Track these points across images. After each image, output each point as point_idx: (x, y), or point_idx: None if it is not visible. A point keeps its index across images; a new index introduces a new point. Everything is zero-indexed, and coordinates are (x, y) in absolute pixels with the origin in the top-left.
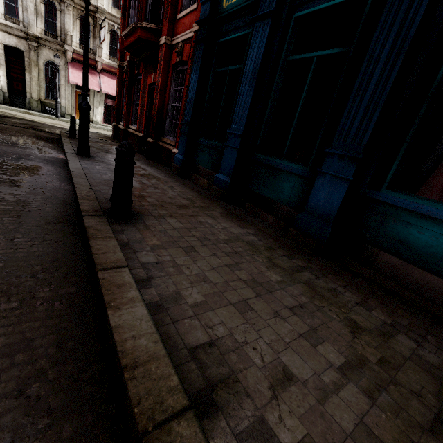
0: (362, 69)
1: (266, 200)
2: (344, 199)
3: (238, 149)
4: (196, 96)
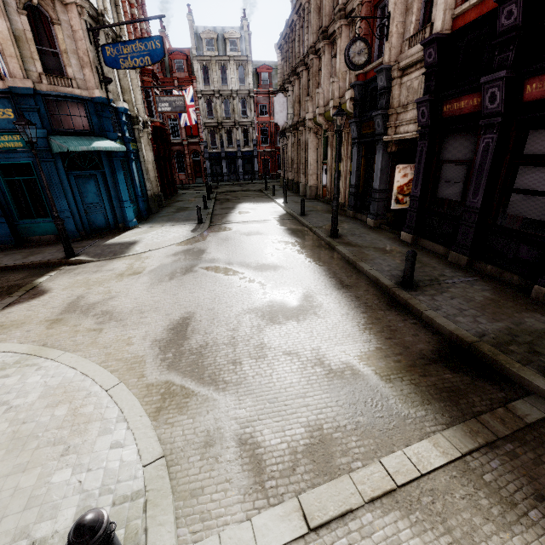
0: None
1: None
2: (10, 228)
3: None
4: None
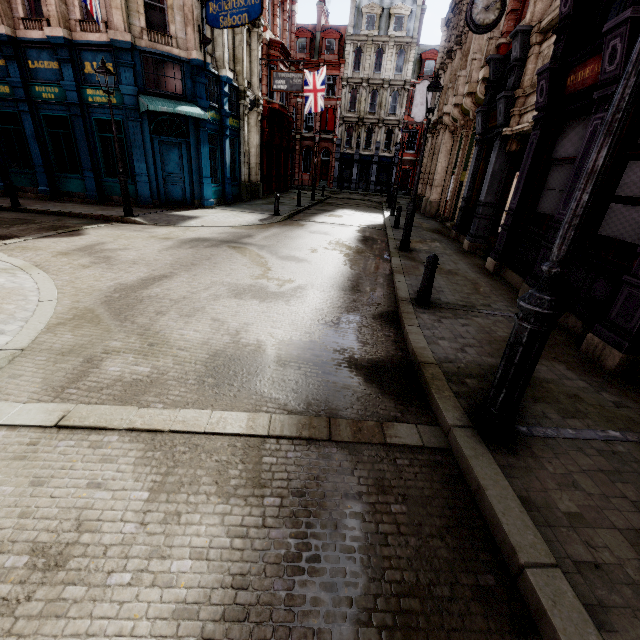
0: (78, 143)
1: (73, 193)
2: (96, 184)
3: (45, 173)
4: None
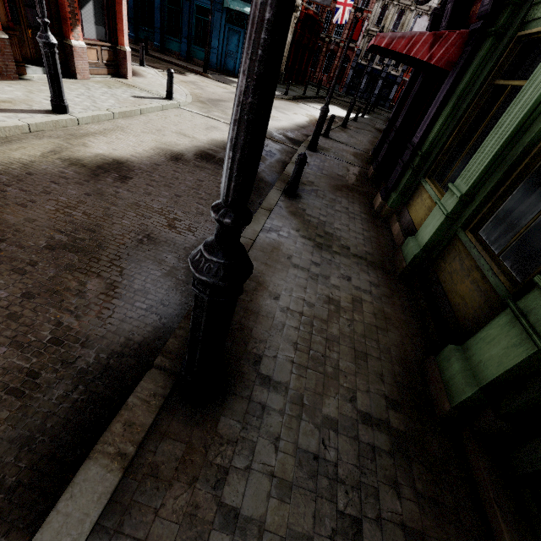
0: (183, 18)
1: (172, 51)
2: (187, 48)
3: (160, 34)
4: (133, 6)
